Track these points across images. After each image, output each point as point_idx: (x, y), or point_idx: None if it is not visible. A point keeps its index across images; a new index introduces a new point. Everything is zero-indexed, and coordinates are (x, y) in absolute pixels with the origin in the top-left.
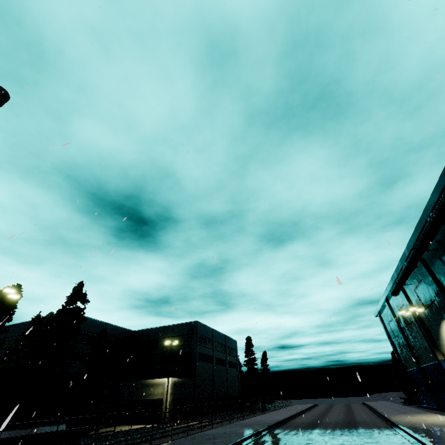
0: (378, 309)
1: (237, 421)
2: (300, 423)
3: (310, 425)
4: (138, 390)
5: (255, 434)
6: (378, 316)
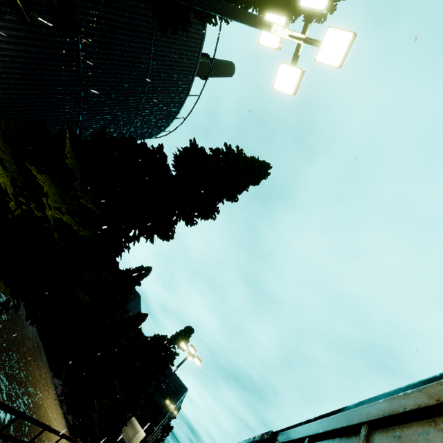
0: None
1: None
2: None
3: None
4: None
5: None
6: None
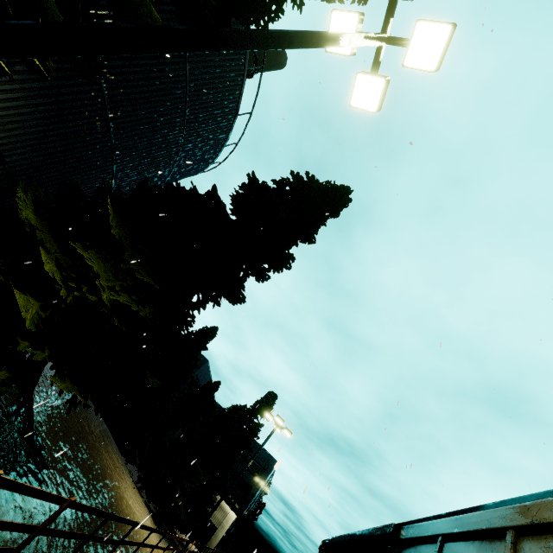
0: None
1: None
2: None
3: None
4: None
5: None
6: None
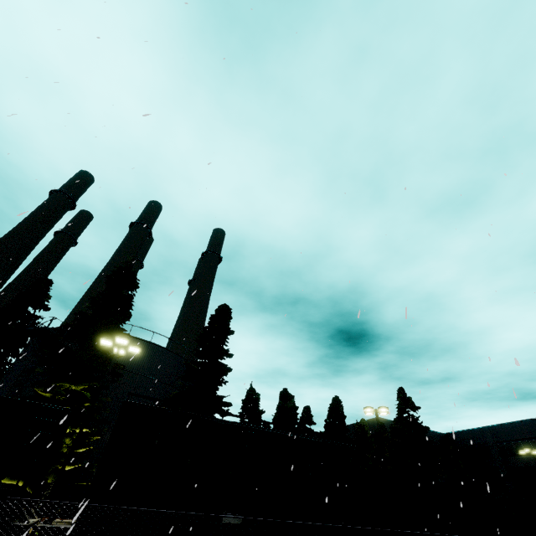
0: None
1: None
2: None
3: None
4: None
5: None
6: None
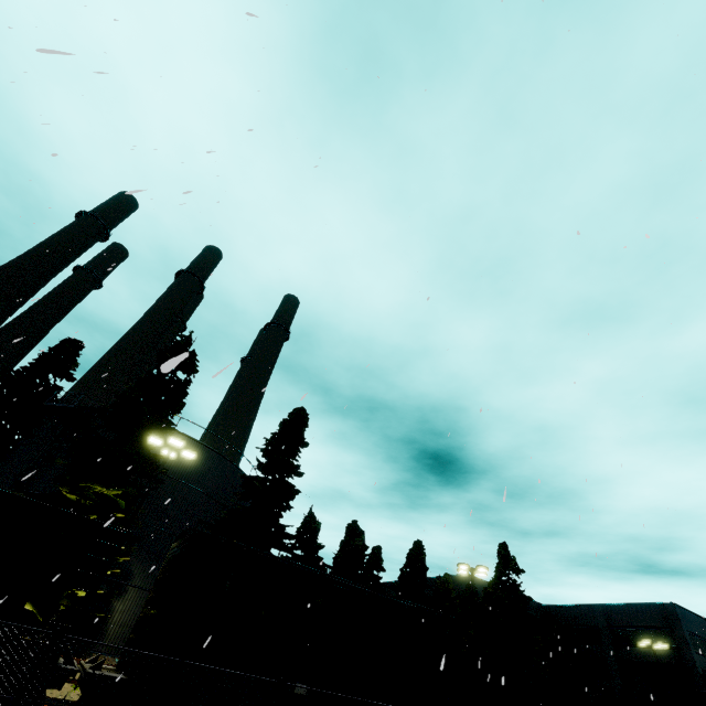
0: None
1: None
2: None
3: None
4: None
5: None
6: None
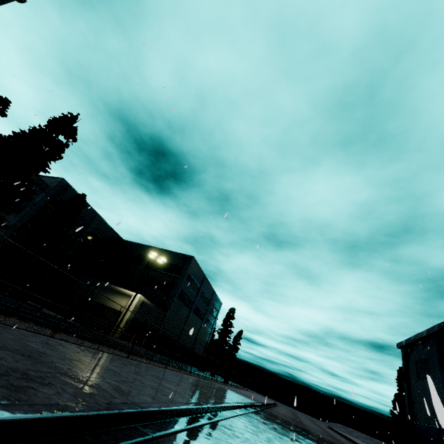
0: (412, 339)
1: (197, 377)
2: (281, 420)
3: (301, 432)
4: (99, 291)
5: (231, 407)
6: (402, 348)
